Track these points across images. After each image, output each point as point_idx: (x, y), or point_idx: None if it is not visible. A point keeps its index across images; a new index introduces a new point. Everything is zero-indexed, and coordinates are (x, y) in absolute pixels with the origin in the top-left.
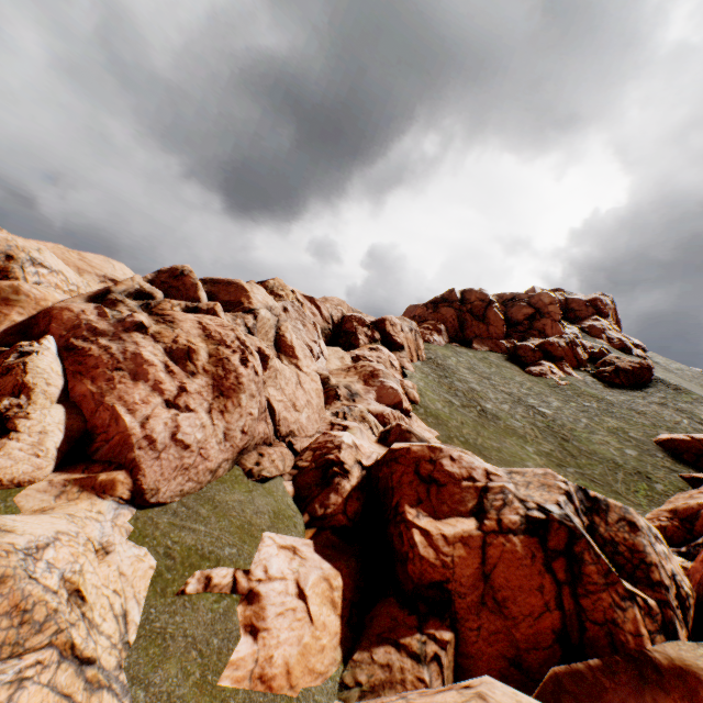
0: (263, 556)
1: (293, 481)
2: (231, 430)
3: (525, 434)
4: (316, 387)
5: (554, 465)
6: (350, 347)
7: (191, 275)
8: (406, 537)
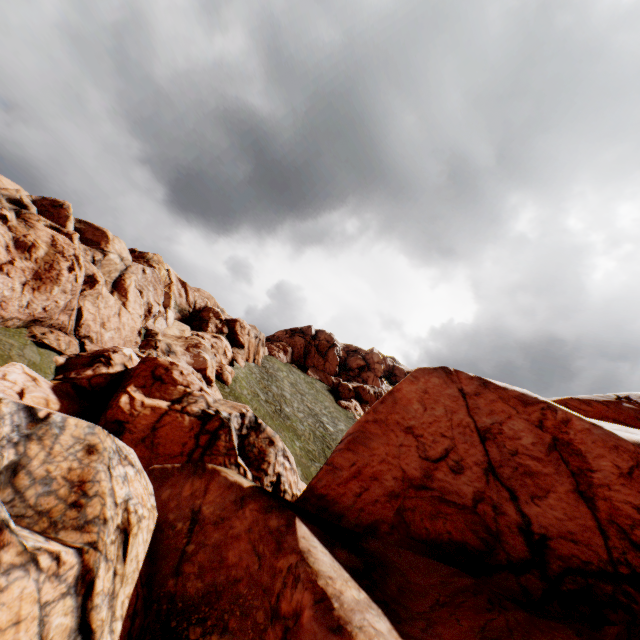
0: (9, 370)
1: (68, 359)
2: (35, 303)
3: (302, 435)
4: (134, 325)
5: (308, 458)
6: (200, 330)
7: (69, 210)
8: (119, 398)
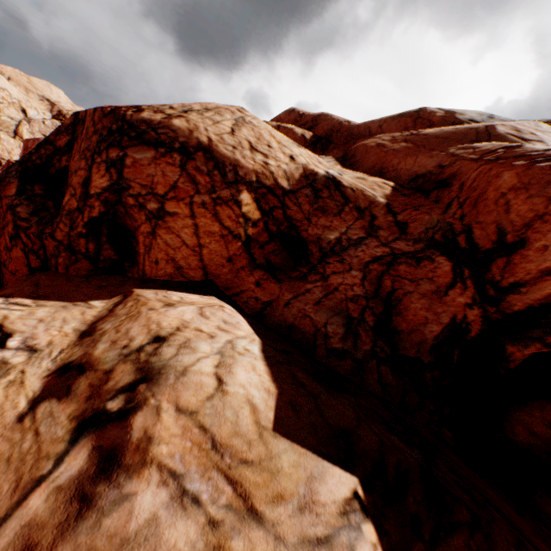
0: None
1: None
2: None
3: None
4: None
5: None
6: None
7: None
8: None
